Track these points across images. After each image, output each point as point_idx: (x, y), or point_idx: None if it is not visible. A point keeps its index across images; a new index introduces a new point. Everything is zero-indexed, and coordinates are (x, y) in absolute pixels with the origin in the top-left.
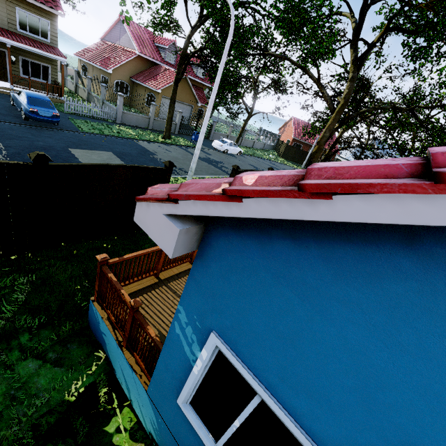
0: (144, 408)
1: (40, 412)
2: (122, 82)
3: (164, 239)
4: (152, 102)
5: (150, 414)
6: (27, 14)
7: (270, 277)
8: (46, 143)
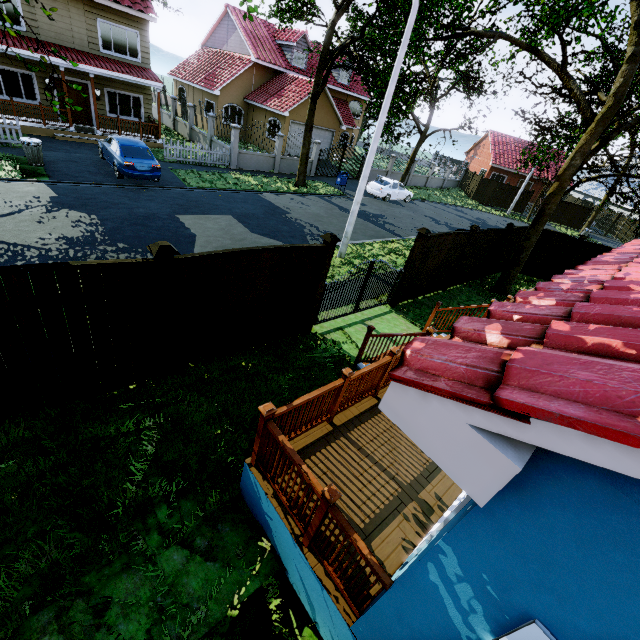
0: None
1: (198, 634)
2: (233, 107)
3: (466, 468)
4: (277, 131)
5: None
6: (111, 26)
7: None
8: (148, 209)
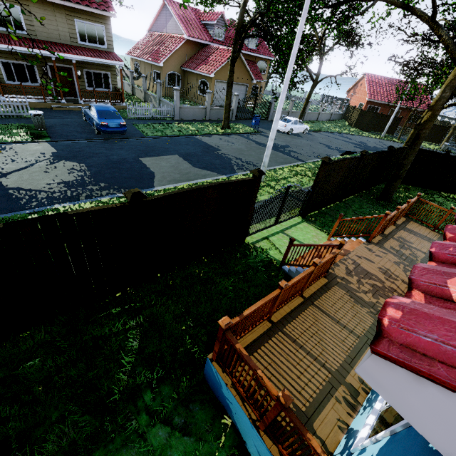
0: None
1: None
2: (173, 74)
3: None
4: (205, 89)
5: None
6: (84, 23)
7: None
8: (119, 156)
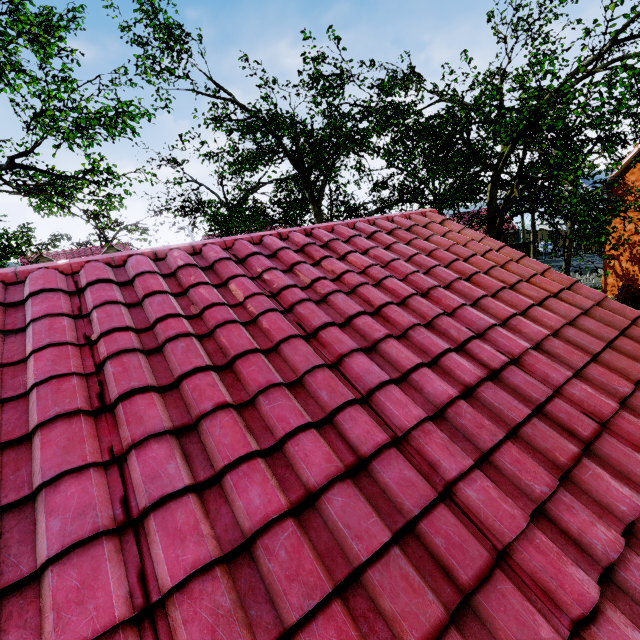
0: None
1: None
2: None
3: None
4: None
5: None
6: None
7: None
8: None
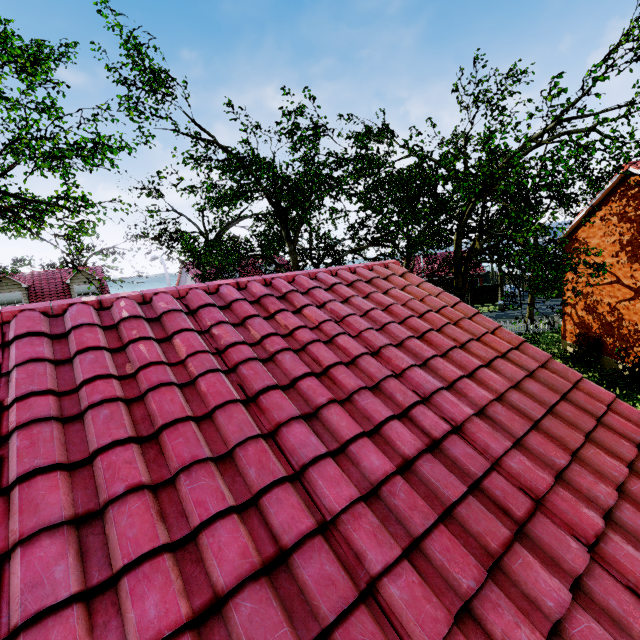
0: None
1: None
2: None
3: None
4: None
5: None
6: None
7: None
8: None
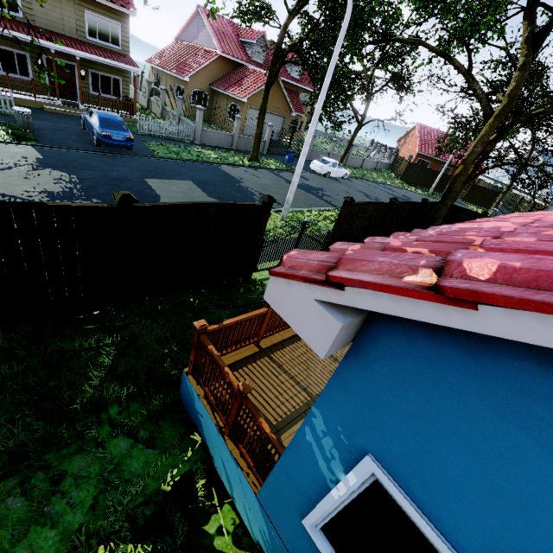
0: (251, 512)
1: (136, 502)
2: (200, 92)
3: (313, 332)
4: (236, 114)
5: (259, 522)
6: (96, 17)
7: (484, 407)
8: (120, 173)
